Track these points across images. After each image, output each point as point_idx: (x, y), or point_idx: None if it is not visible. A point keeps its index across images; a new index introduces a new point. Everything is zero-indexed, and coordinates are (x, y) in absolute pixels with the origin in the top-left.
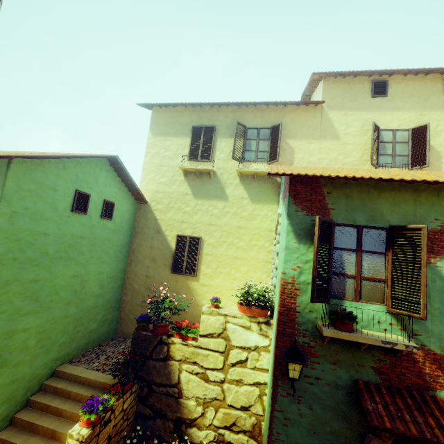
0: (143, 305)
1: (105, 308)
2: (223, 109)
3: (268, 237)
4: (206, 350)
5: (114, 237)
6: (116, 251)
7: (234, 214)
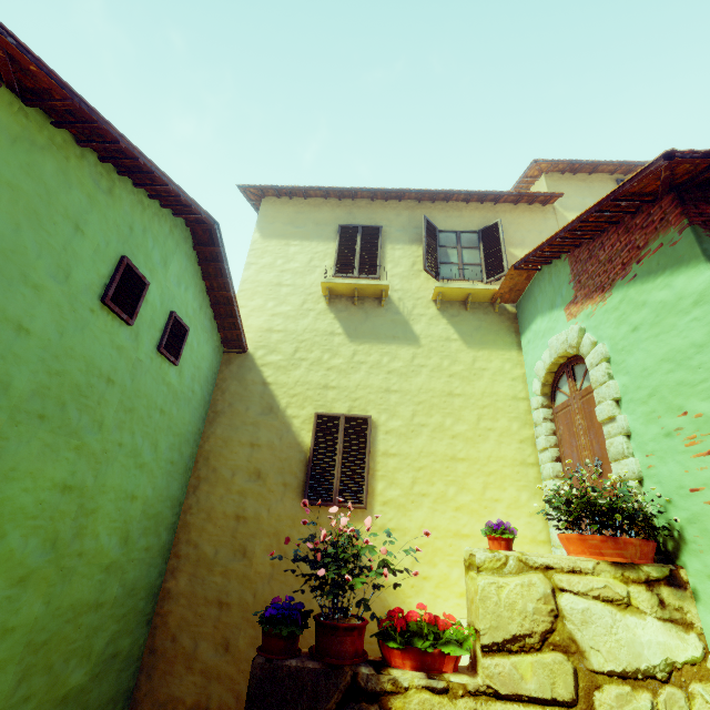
0: (223, 601)
1: (118, 612)
2: (392, 204)
3: (513, 412)
4: (514, 703)
5: (174, 410)
6: (172, 447)
7: (437, 369)
